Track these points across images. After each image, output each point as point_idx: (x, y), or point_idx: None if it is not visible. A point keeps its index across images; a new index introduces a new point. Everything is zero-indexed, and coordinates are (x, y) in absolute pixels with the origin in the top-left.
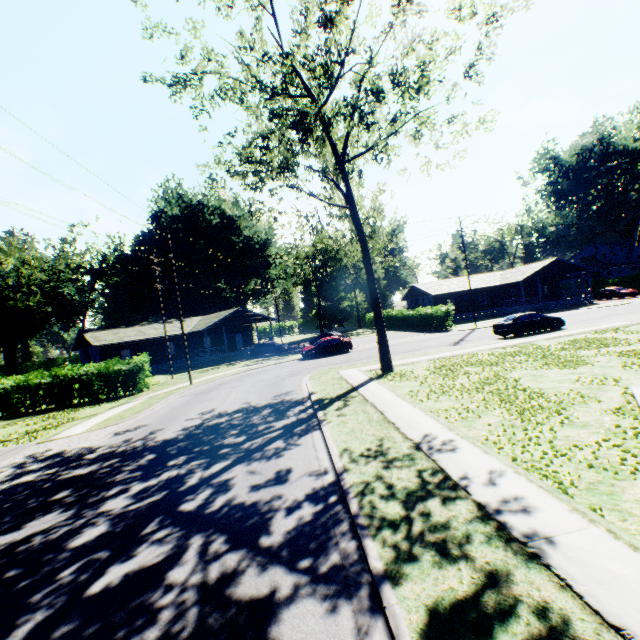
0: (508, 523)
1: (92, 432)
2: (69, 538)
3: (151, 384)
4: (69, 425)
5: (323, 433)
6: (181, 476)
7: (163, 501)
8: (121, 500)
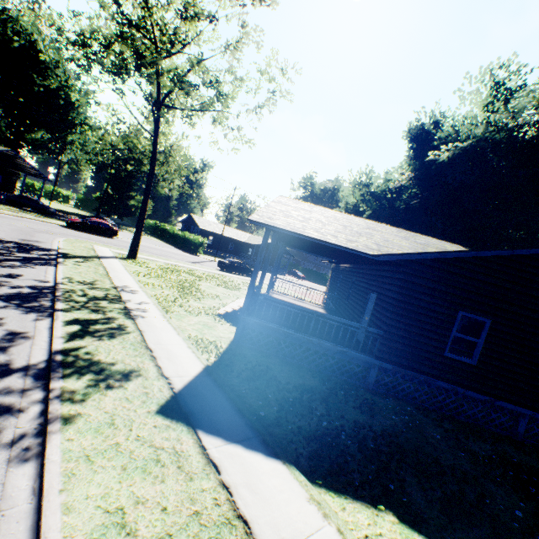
0: (133, 312)
1: None
2: None
3: None
4: None
5: (57, 268)
6: None
7: None
8: None
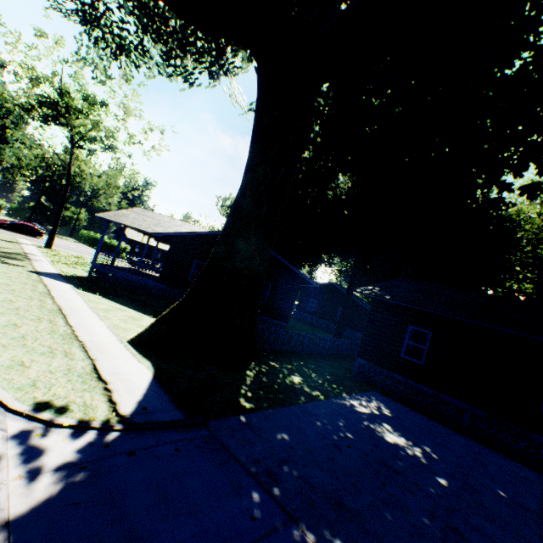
0: (32, 259)
1: None
2: None
3: None
4: None
5: None
6: None
7: None
8: None
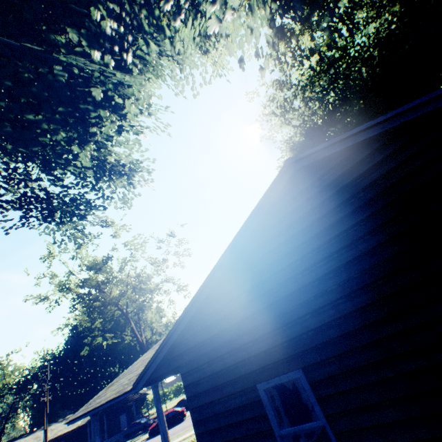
0: None
1: None
2: None
3: None
4: None
5: None
6: None
7: None
8: None
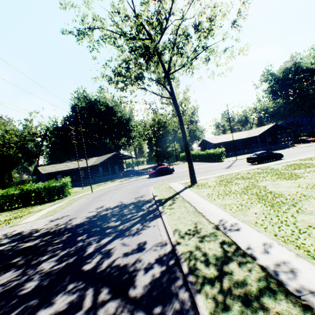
0: (284, 281)
1: (39, 220)
2: (16, 289)
3: (72, 192)
4: (27, 216)
5: (163, 219)
6: (84, 247)
7: (73, 263)
8: (49, 263)
